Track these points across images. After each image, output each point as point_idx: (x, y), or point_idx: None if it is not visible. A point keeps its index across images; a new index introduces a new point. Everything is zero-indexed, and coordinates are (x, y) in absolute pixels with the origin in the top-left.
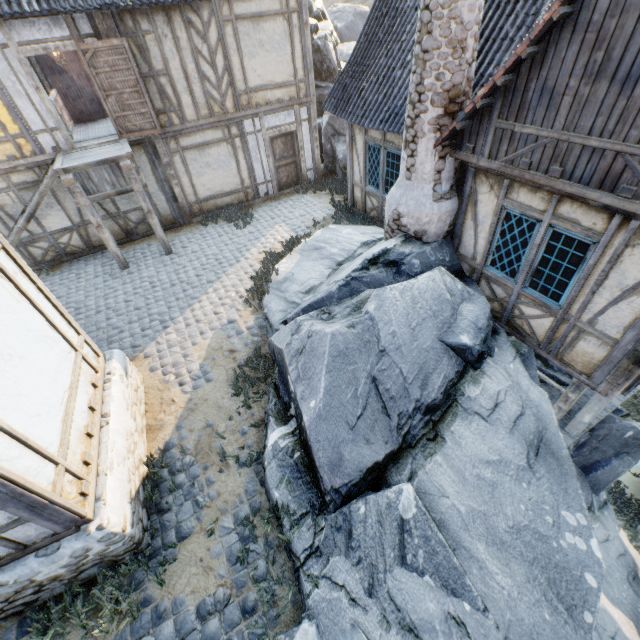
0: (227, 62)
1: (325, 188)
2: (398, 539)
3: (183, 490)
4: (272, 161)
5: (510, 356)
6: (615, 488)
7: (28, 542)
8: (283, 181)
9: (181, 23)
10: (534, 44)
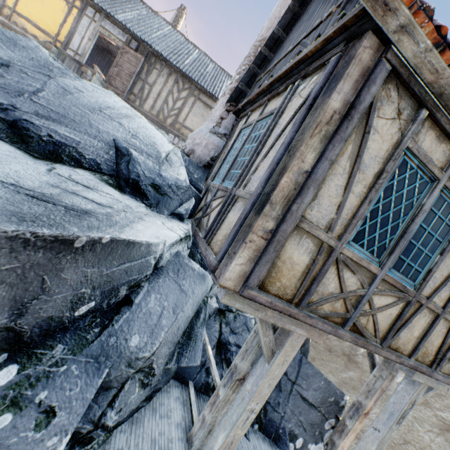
0: (182, 107)
1: None
2: None
3: None
4: None
5: (169, 224)
6: None
7: None
8: None
9: (174, 79)
10: (282, 30)
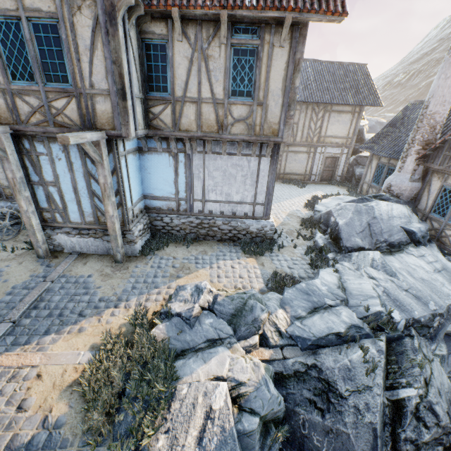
0: (321, 124)
1: (344, 186)
2: (370, 262)
3: (282, 238)
4: (322, 167)
5: (435, 250)
6: None
7: (255, 215)
8: (323, 177)
9: (310, 109)
10: None
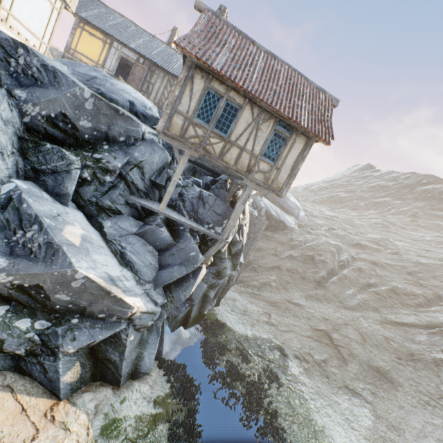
0: None
1: None
2: None
3: None
4: None
5: (148, 127)
6: (192, 387)
7: None
8: None
9: (167, 79)
10: None
